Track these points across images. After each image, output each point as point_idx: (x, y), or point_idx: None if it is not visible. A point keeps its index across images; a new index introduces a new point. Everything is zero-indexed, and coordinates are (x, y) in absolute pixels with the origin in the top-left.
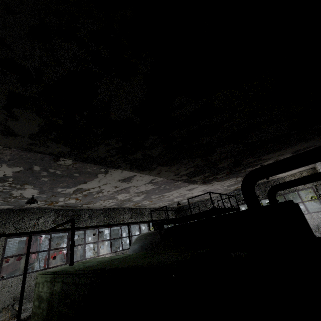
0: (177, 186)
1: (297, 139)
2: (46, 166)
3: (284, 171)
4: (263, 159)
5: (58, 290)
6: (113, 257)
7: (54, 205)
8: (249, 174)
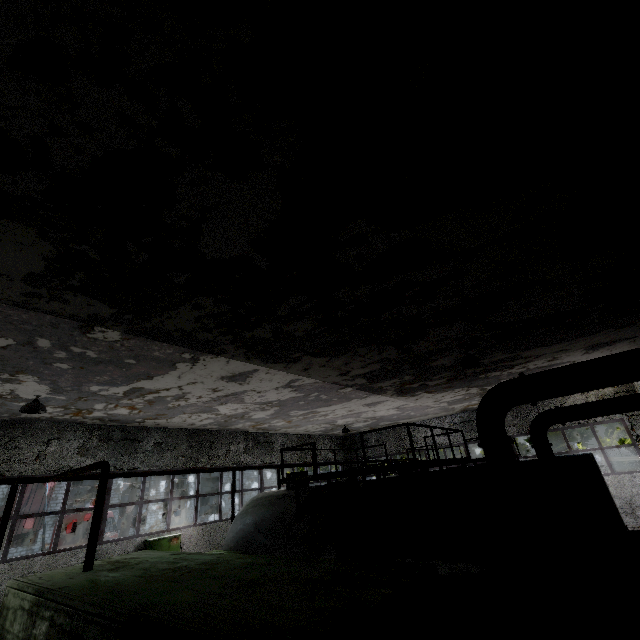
0: (344, 397)
1: (599, 322)
2: (65, 340)
3: (570, 392)
4: (524, 356)
5: (41, 639)
6: (183, 557)
7: (85, 417)
8: (494, 390)
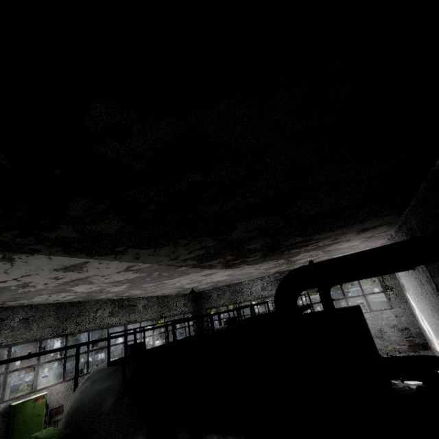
0: (182, 272)
1: (369, 213)
2: None
3: (349, 278)
4: (316, 238)
5: None
6: None
7: None
8: (289, 276)
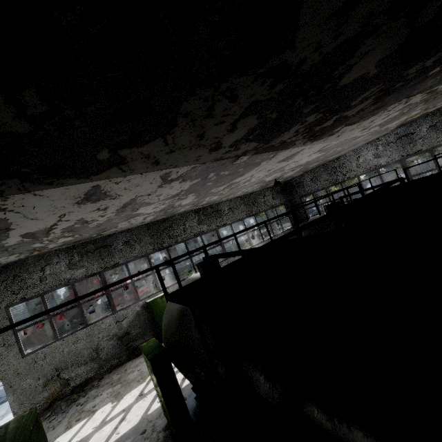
0: (248, 165)
1: None
2: None
3: None
4: None
5: None
6: None
7: (51, 248)
8: None
